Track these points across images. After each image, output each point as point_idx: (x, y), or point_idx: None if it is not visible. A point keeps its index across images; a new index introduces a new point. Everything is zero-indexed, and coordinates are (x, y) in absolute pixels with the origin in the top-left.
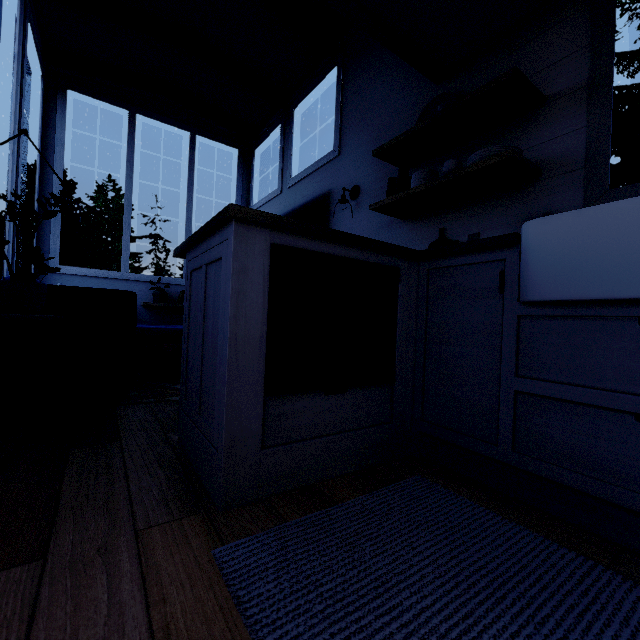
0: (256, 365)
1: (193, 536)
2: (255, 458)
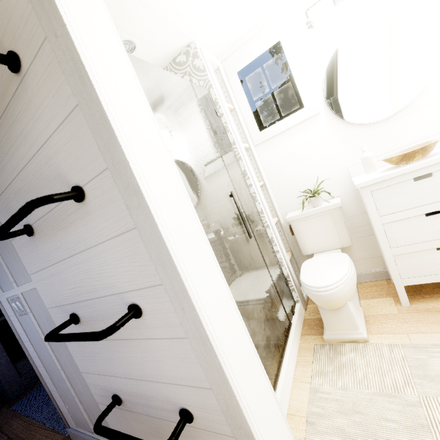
0: (5, 359)
1: (5, 410)
2: (19, 381)
